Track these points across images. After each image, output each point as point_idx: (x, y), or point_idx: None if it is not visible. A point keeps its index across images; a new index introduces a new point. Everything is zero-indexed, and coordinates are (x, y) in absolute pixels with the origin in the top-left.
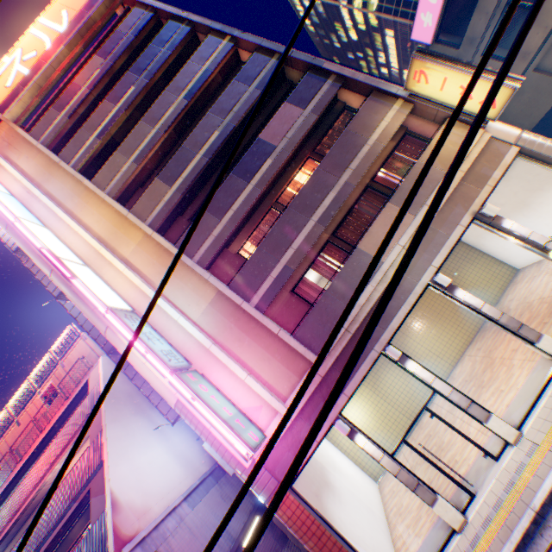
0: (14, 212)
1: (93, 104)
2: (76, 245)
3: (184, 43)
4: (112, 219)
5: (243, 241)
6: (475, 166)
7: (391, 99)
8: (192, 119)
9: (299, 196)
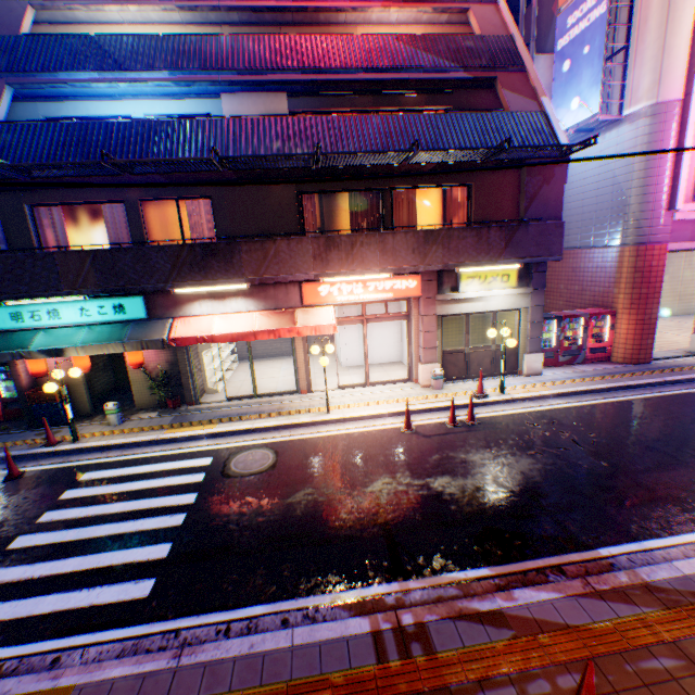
0: None
1: None
2: None
3: None
4: None
5: None
6: None
7: None
8: None
9: None
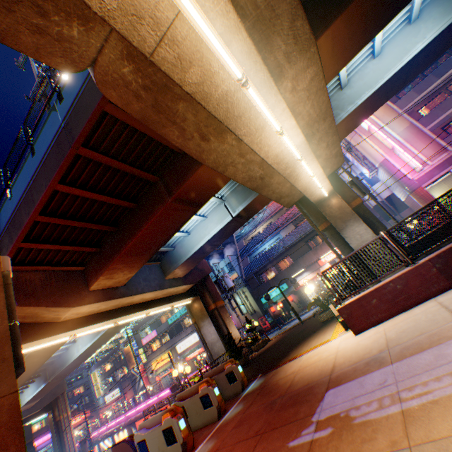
0: None
1: None
2: None
3: None
4: None
5: (420, 107)
6: None
7: None
8: None
9: None
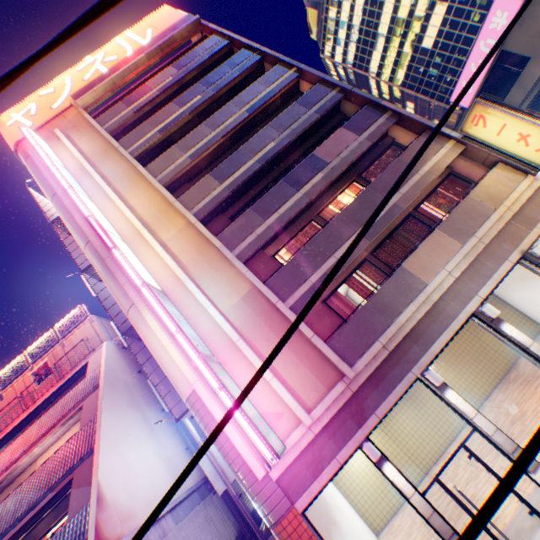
0: (69, 181)
1: (158, 106)
2: (117, 222)
3: (251, 69)
4: (157, 204)
5: (280, 245)
6: (524, 209)
7: (443, 139)
8: (247, 131)
9: (347, 210)
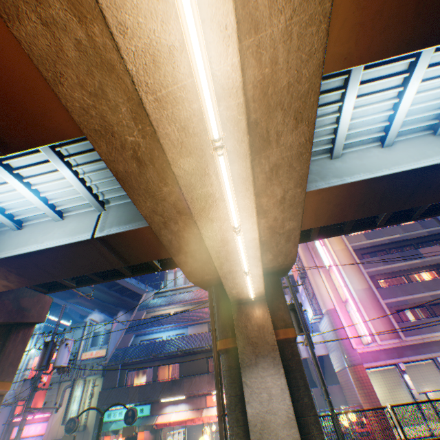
0: None
1: None
2: None
3: None
4: None
5: (382, 277)
6: None
7: None
8: None
9: (425, 281)
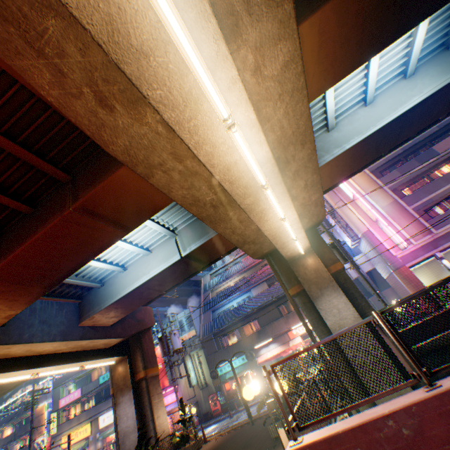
0: None
1: None
2: None
3: None
4: None
5: (404, 186)
6: None
7: None
8: None
9: (444, 175)
